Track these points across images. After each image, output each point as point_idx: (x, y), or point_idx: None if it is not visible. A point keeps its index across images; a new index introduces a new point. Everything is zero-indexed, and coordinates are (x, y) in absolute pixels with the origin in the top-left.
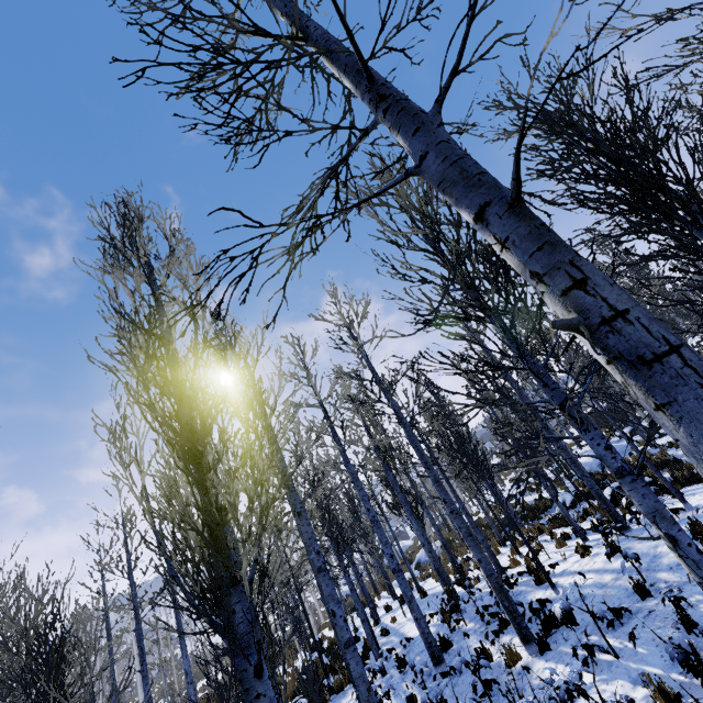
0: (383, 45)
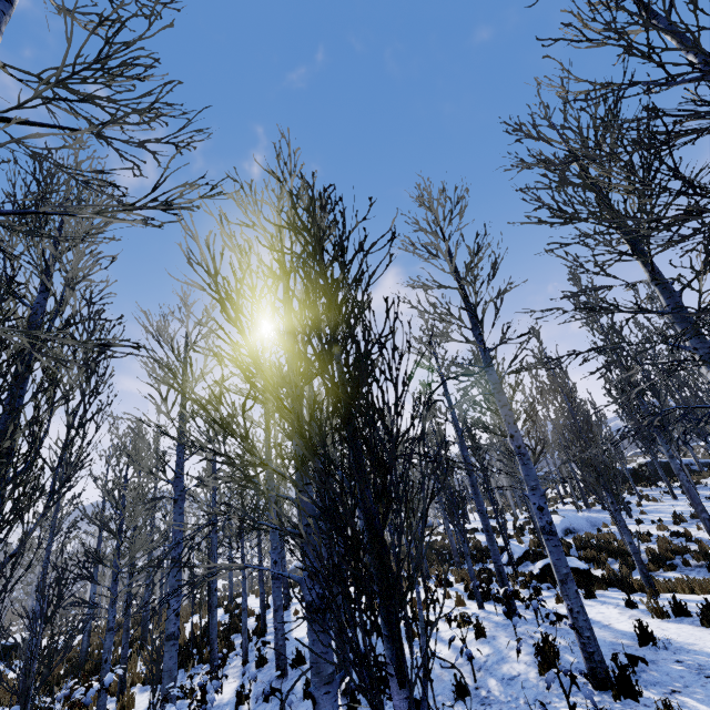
0: (36, 95)
